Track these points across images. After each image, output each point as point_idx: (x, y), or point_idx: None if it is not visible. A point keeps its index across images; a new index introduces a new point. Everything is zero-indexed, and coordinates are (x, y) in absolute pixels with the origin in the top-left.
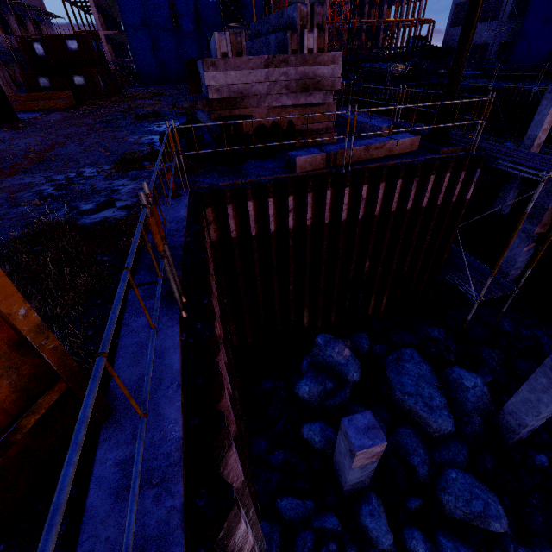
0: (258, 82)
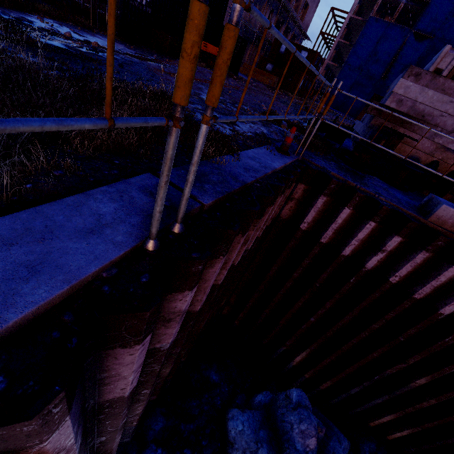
0: (452, 115)
